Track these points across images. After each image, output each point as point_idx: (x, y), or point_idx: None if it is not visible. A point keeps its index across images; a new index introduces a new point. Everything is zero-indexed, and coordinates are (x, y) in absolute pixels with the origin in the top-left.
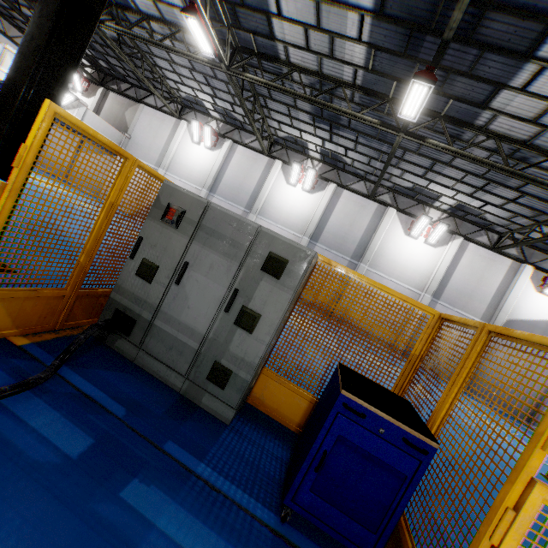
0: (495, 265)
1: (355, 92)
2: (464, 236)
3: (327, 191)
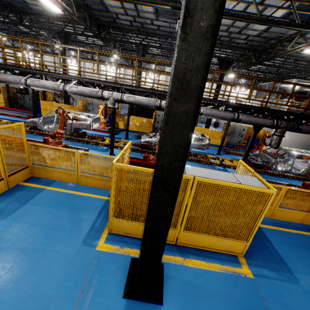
0: (95, 64)
1: (1, 29)
2: (83, 58)
3: (39, 55)
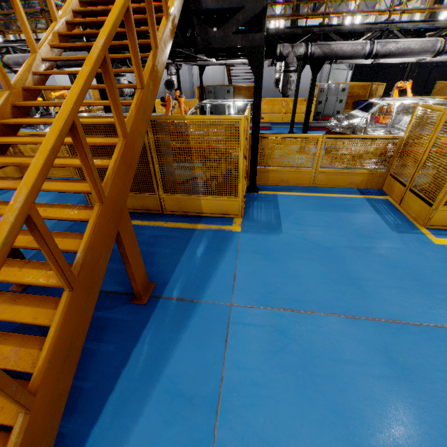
0: None
1: None
2: None
3: None
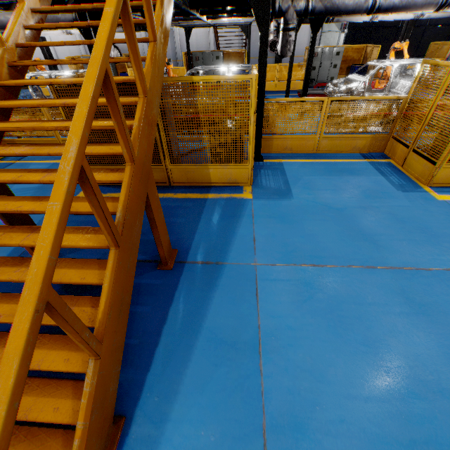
0: None
1: None
2: None
3: None
